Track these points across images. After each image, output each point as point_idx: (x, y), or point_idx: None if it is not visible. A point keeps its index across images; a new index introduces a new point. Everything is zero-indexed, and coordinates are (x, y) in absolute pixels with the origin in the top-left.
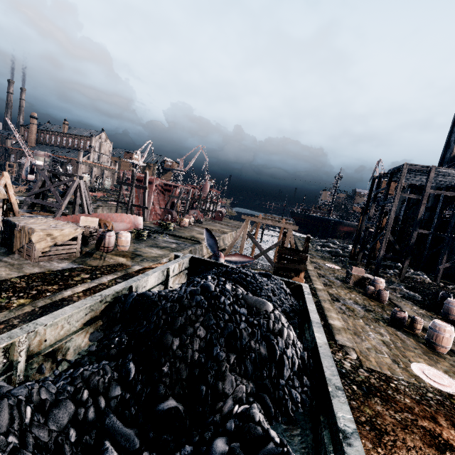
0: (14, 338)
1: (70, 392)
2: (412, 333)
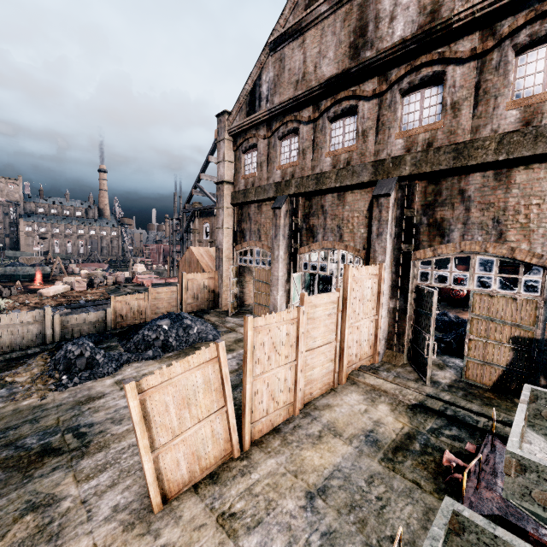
0: None
1: None
2: None
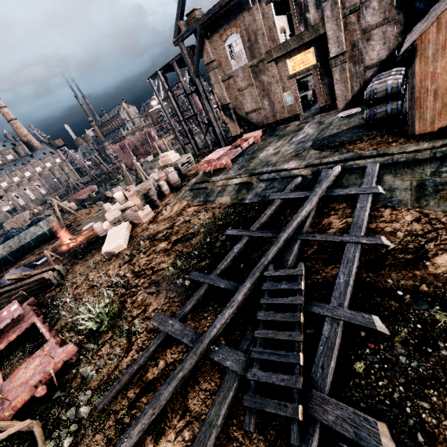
0: None
1: None
2: None
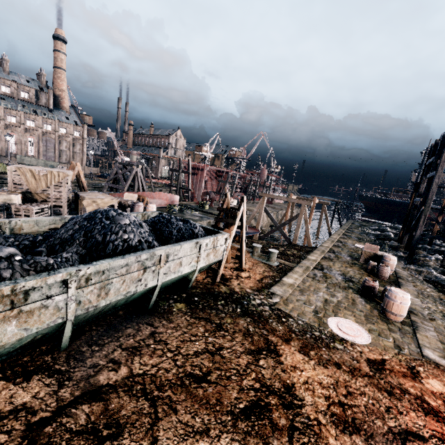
0: (2, 221)
1: (6, 237)
2: (381, 303)
